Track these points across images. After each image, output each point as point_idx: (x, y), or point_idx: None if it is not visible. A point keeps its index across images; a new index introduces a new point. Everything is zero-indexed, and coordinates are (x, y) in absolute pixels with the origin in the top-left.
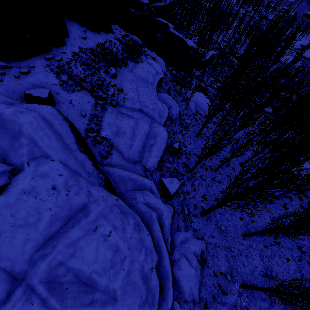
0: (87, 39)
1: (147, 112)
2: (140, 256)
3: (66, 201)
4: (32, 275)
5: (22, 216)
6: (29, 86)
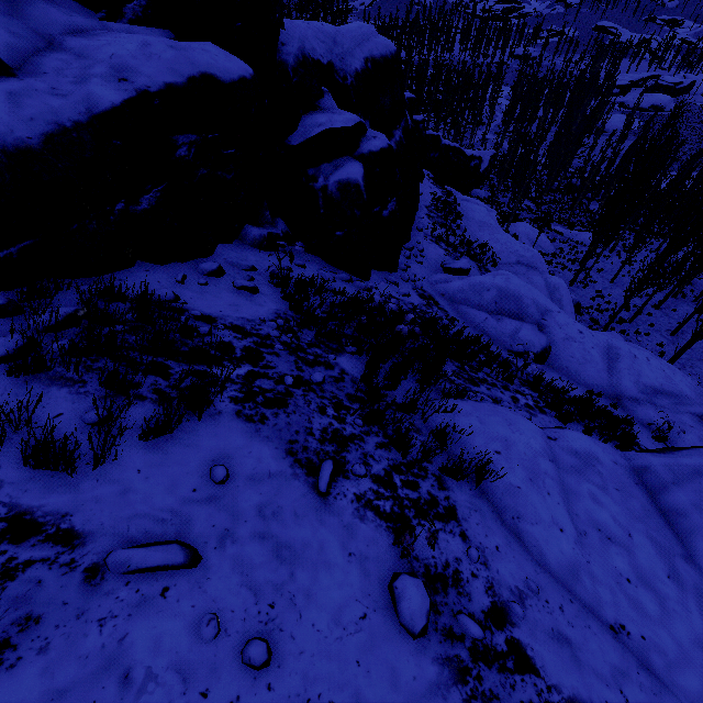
0: (422, 195)
1: (527, 263)
2: (680, 376)
3: (596, 341)
4: (625, 391)
5: (578, 356)
6: (435, 264)
